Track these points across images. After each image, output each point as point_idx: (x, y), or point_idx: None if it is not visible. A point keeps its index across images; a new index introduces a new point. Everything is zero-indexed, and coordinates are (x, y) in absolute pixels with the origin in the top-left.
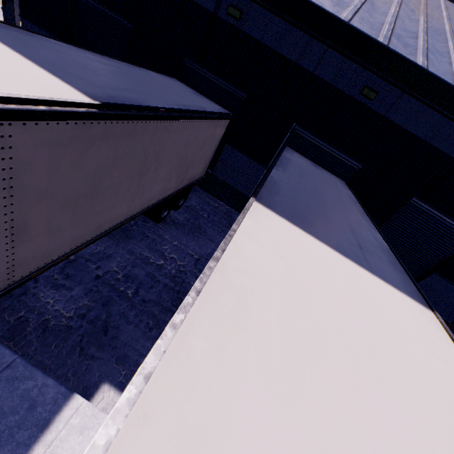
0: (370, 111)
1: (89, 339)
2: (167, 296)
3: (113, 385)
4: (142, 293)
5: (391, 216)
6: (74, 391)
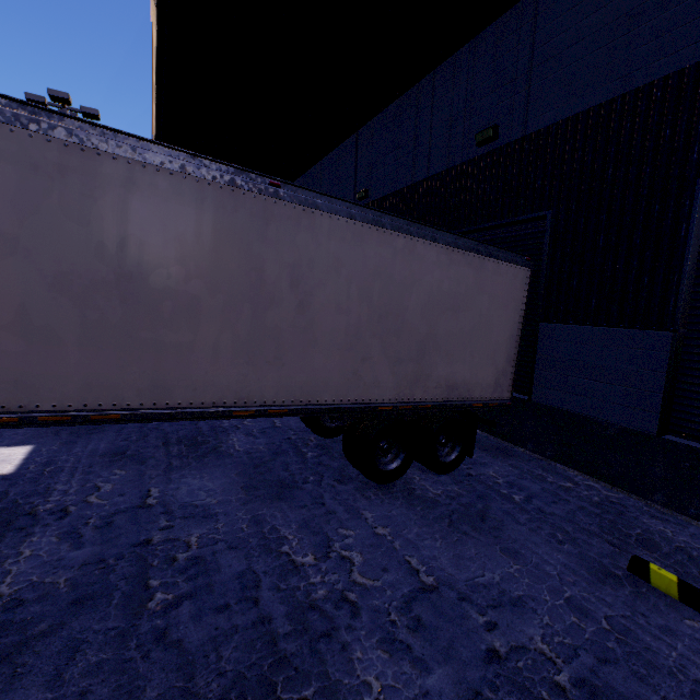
0: (504, 148)
1: (76, 428)
2: (184, 432)
3: (34, 448)
4: (165, 424)
5: (687, 258)
6: (15, 440)
